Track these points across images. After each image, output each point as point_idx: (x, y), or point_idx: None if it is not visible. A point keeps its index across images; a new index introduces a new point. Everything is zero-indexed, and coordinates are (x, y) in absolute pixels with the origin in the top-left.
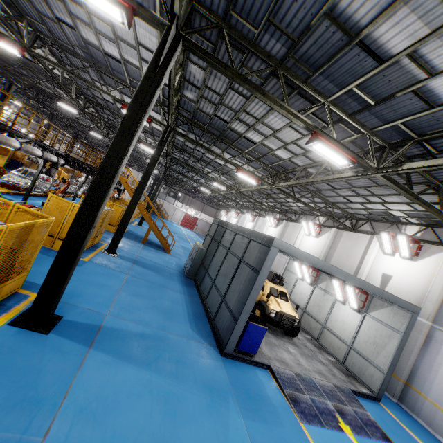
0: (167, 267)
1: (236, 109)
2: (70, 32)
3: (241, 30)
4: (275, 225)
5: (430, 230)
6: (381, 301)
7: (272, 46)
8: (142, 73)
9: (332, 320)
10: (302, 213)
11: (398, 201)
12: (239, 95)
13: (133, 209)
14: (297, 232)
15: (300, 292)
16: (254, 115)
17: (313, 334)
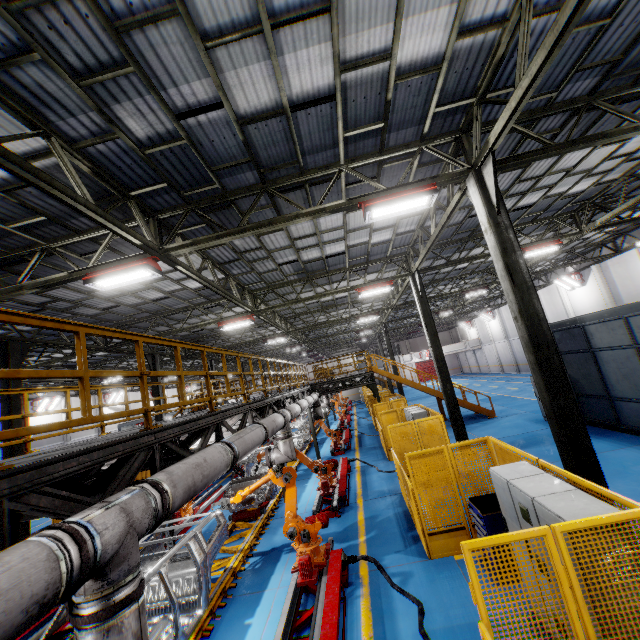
0: (534, 431)
1: (503, 189)
2: (289, 267)
3: (528, 109)
4: (581, 283)
5: None
6: None
7: (575, 90)
8: (370, 244)
9: None
10: (615, 236)
11: None
12: (515, 170)
13: (451, 386)
14: (638, 264)
15: None
16: (533, 176)
17: None
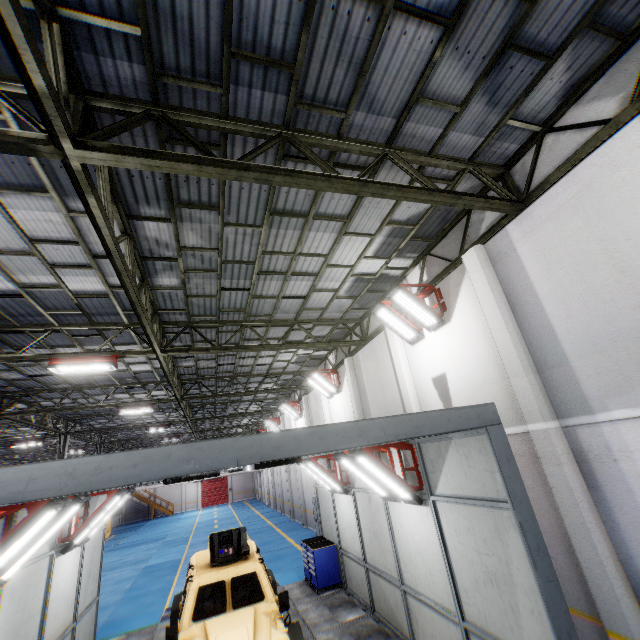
0: None
1: None
2: None
3: None
4: (299, 413)
5: (431, 258)
6: (433, 444)
7: None
8: None
9: (405, 558)
10: (313, 368)
11: (332, 240)
12: None
13: None
14: (321, 403)
15: (345, 523)
16: None
17: (402, 628)
